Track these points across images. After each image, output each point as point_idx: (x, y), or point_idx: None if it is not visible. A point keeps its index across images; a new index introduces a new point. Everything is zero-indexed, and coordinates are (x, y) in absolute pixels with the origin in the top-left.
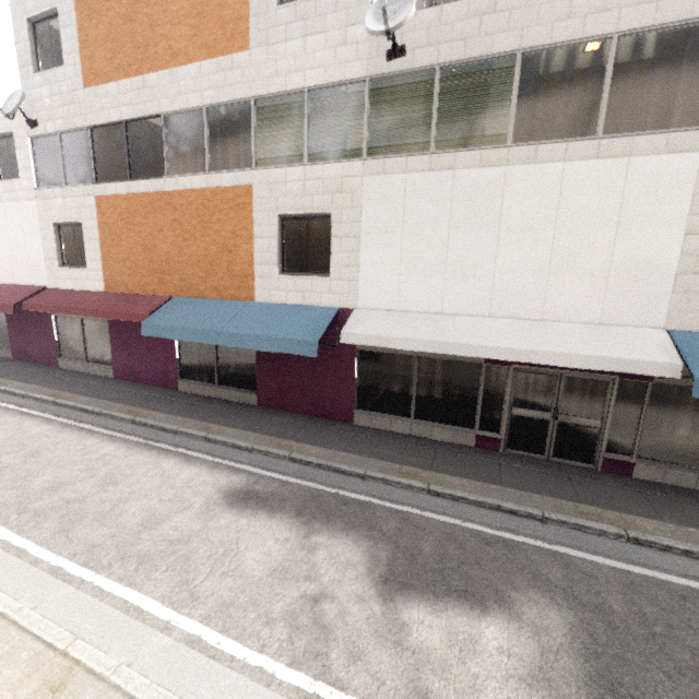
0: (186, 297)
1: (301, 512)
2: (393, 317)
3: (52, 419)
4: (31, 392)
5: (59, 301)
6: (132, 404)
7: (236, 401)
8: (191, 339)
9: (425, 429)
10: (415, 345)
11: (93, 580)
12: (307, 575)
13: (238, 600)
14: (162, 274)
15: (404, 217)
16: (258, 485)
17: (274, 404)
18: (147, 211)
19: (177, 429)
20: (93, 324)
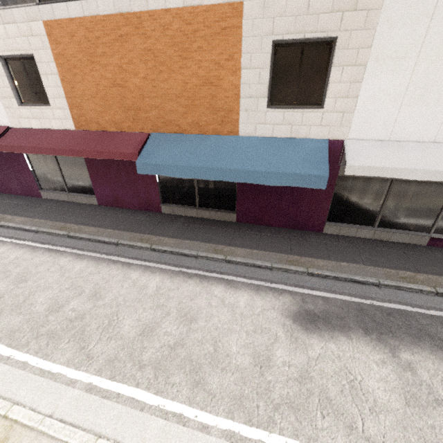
0: (164, 133)
1: (366, 329)
2: (388, 147)
3: (81, 254)
4: (39, 227)
5: (34, 142)
6: (137, 231)
7: (216, 219)
8: (192, 176)
9: (386, 235)
10: (424, 175)
11: (273, 441)
12: (434, 398)
13: (410, 440)
14: (136, 110)
15: (425, 40)
16: (307, 304)
17: (252, 221)
18: (112, 38)
19: (197, 254)
20: (67, 160)
